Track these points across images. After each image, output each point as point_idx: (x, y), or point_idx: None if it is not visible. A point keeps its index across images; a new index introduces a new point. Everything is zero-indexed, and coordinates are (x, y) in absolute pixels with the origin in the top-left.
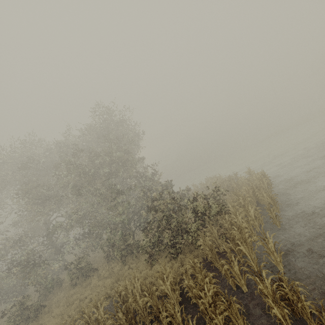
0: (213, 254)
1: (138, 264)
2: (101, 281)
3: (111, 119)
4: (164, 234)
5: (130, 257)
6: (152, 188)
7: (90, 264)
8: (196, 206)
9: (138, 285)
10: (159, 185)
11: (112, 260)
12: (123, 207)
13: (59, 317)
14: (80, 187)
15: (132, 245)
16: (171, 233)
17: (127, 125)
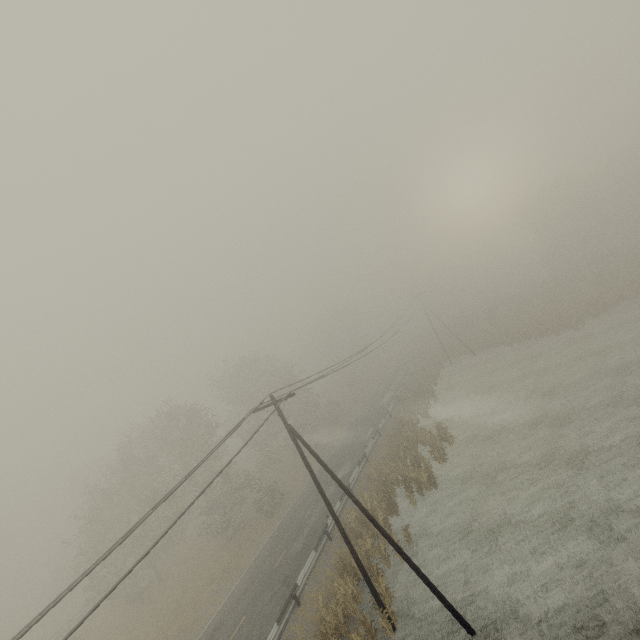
0: None
1: None
2: None
3: None
4: None
5: None
6: None
7: None
8: None
9: None
10: None
11: None
12: None
13: None
14: None
15: None
16: None
17: None
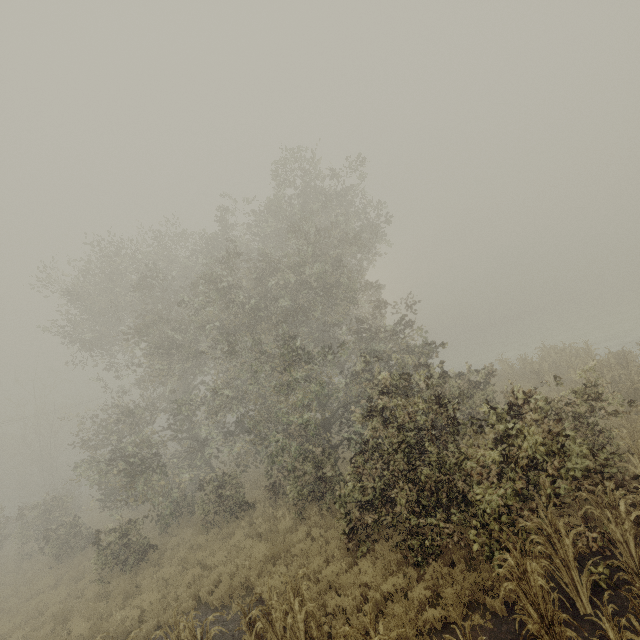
0: (553, 639)
1: (328, 533)
2: (250, 539)
3: (314, 187)
4: (395, 494)
5: (317, 507)
6: (388, 356)
7: (241, 493)
8: (506, 437)
9: (299, 618)
10: (407, 350)
11: (283, 498)
12: (307, 393)
13: (163, 589)
14: (233, 332)
15: (325, 480)
16: (417, 493)
17: (348, 204)
